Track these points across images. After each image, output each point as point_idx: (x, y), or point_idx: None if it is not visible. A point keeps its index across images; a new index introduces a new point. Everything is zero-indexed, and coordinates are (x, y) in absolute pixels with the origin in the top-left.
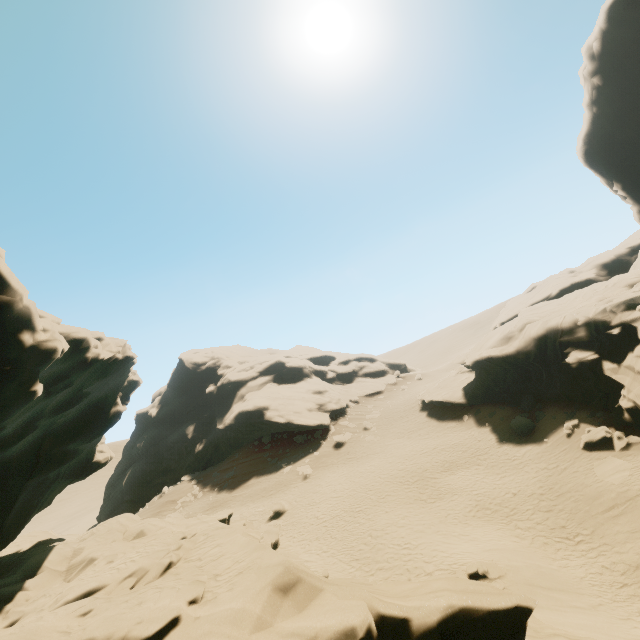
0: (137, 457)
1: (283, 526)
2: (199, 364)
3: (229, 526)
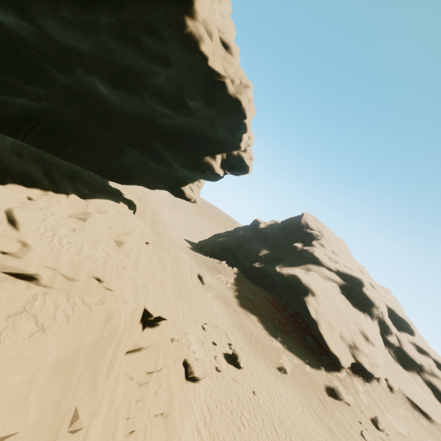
0: (234, 236)
1: (221, 373)
2: (308, 226)
3: (108, 327)
